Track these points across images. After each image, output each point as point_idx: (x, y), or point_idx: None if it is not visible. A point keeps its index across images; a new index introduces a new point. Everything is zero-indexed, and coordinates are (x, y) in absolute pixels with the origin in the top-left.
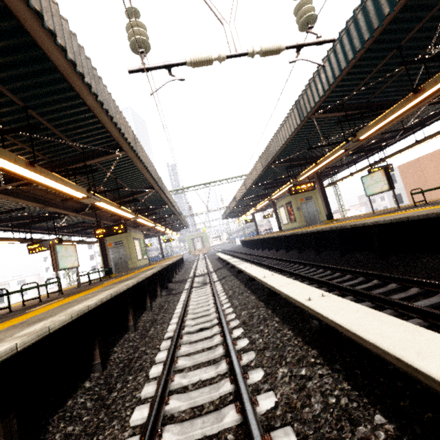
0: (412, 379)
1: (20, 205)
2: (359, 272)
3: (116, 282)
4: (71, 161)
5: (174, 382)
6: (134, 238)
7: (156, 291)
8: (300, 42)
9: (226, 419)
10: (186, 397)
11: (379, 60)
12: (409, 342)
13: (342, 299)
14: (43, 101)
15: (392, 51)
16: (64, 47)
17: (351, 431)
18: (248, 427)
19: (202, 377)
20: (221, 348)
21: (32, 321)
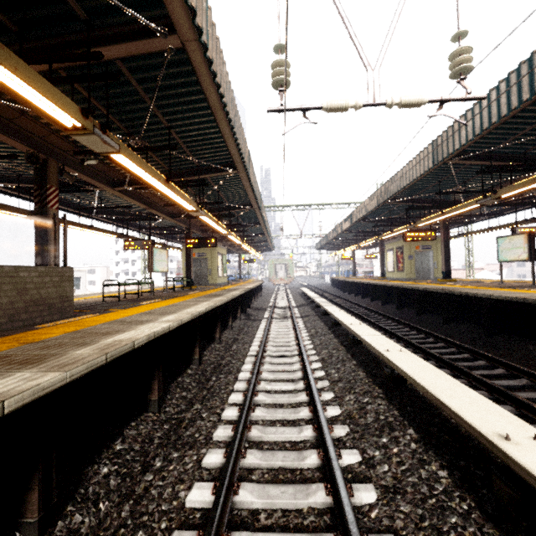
0: (448, 420)
1: (125, 202)
2: (453, 343)
3: (205, 296)
4: (186, 172)
5: (260, 386)
6: (218, 253)
7: (236, 313)
8: (446, 97)
9: (301, 413)
10: (270, 396)
11: None
12: (448, 390)
13: (416, 356)
14: (183, 123)
15: None
16: (223, 94)
17: (388, 433)
18: (317, 419)
19: (282, 388)
20: (300, 373)
21: (159, 313)
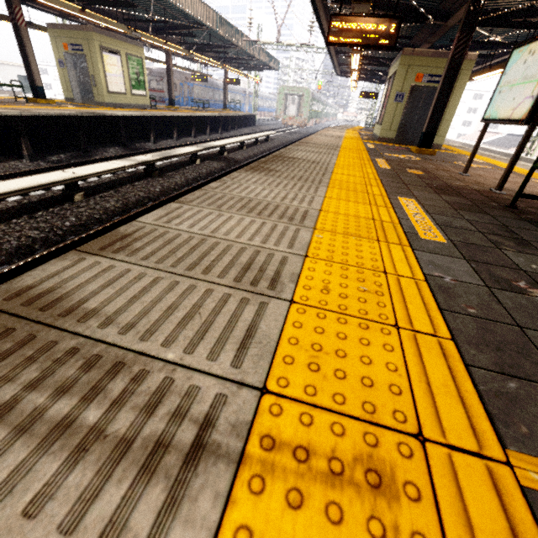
0: None
1: None
2: None
3: None
4: None
5: None
6: (104, 47)
7: (21, 149)
8: None
9: None
10: None
11: None
12: None
13: None
14: None
15: None
16: None
17: None
18: None
19: None
20: None
21: None
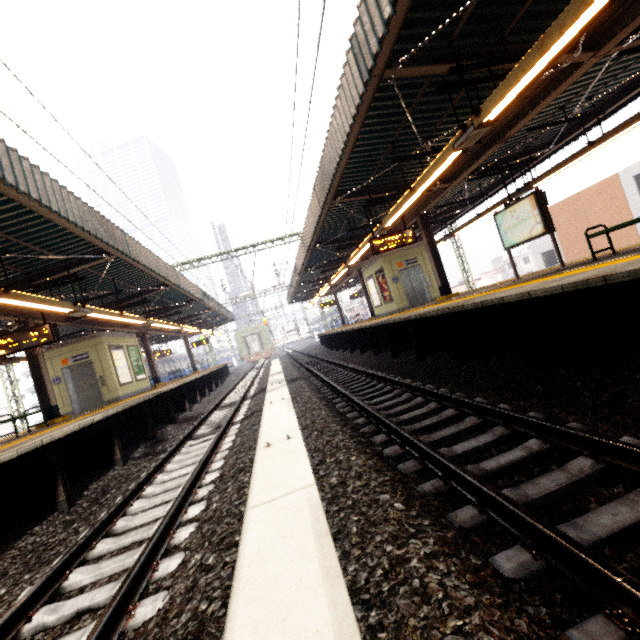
0: None
1: None
2: (494, 412)
3: None
4: None
5: None
6: (111, 346)
7: (112, 455)
8: None
9: None
10: None
11: None
12: None
13: None
14: None
15: None
16: None
17: None
18: None
19: None
20: None
21: None
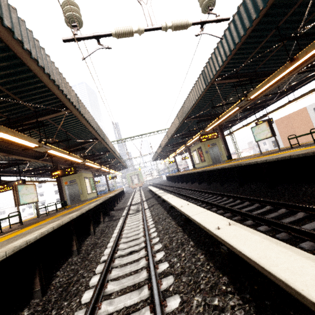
0: None
1: None
2: (254, 199)
3: (65, 214)
4: (26, 118)
5: (101, 310)
6: (85, 177)
7: (99, 219)
8: (203, 19)
9: None
10: None
11: (262, 38)
12: None
13: (246, 228)
14: None
15: (272, 31)
16: None
17: None
18: None
19: (126, 303)
20: (145, 272)
21: None
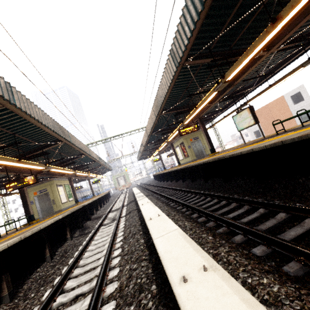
0: None
1: None
2: (243, 200)
3: (7, 239)
4: None
5: None
6: (57, 185)
7: (65, 235)
8: None
9: None
10: None
11: None
12: None
13: (235, 284)
14: None
15: None
16: None
17: None
18: None
19: None
20: None
21: None
